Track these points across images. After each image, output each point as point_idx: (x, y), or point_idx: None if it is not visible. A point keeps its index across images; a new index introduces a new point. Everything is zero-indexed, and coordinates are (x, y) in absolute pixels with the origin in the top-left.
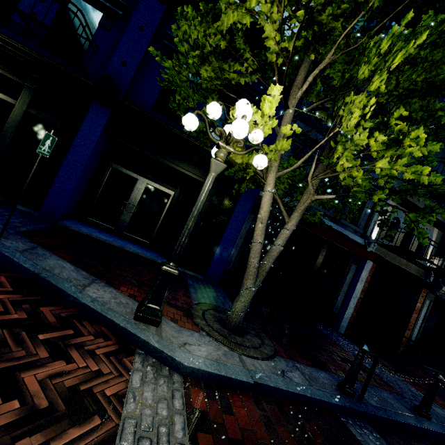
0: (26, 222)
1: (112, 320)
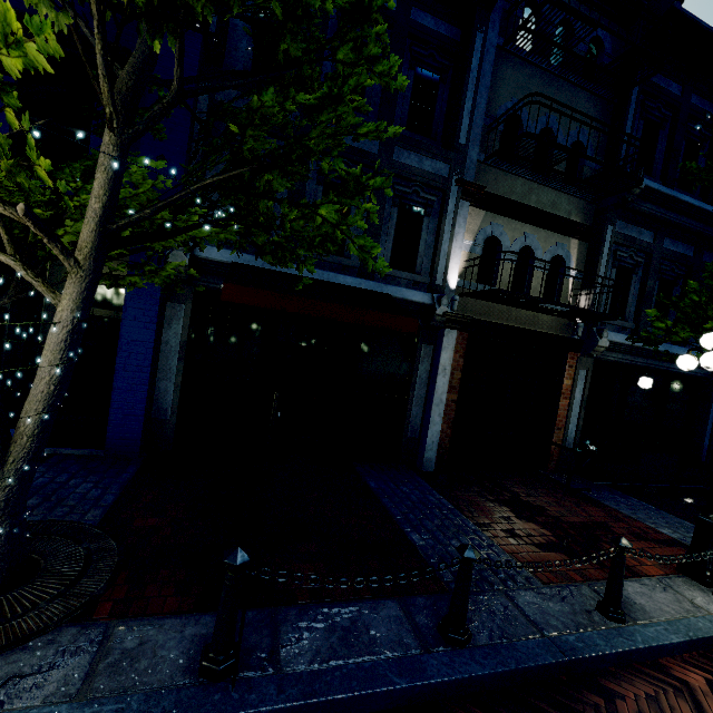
0: None
1: None
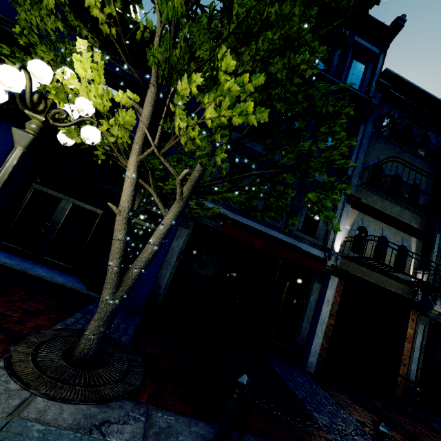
0: None
1: None
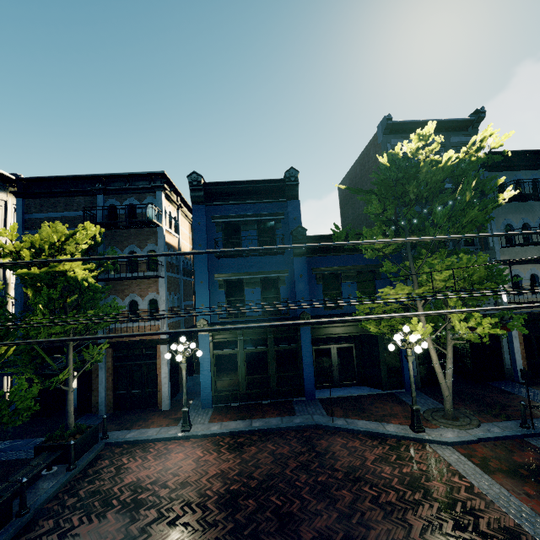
0: (314, 407)
1: (411, 437)
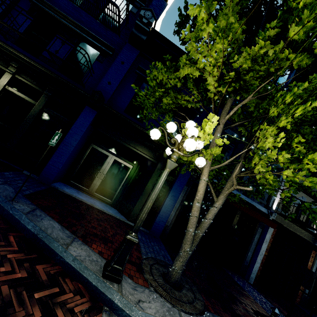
0: (29, 185)
1: (87, 279)
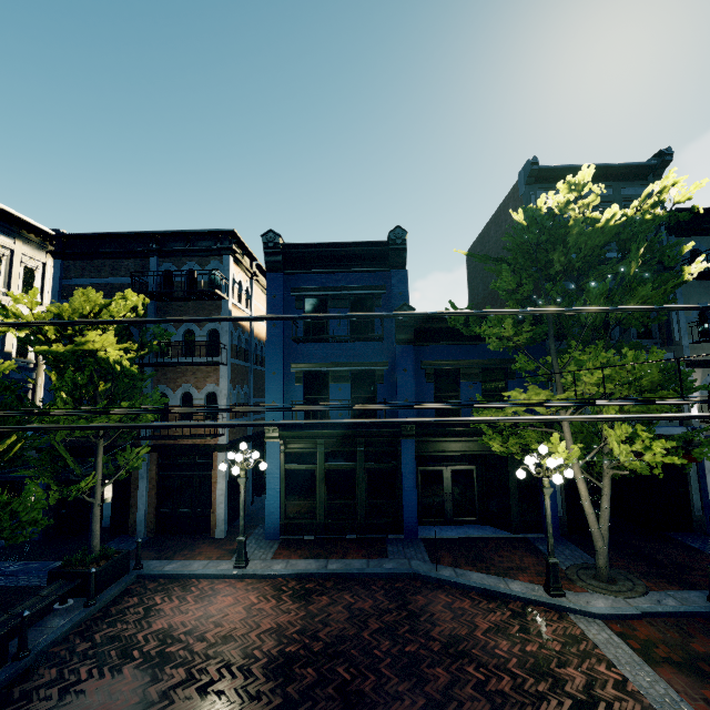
0: (415, 550)
1: (544, 601)
